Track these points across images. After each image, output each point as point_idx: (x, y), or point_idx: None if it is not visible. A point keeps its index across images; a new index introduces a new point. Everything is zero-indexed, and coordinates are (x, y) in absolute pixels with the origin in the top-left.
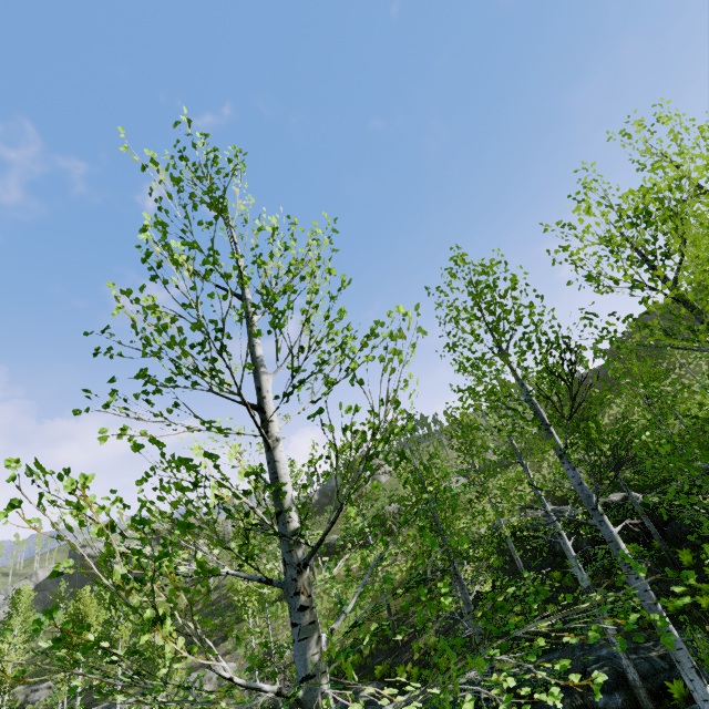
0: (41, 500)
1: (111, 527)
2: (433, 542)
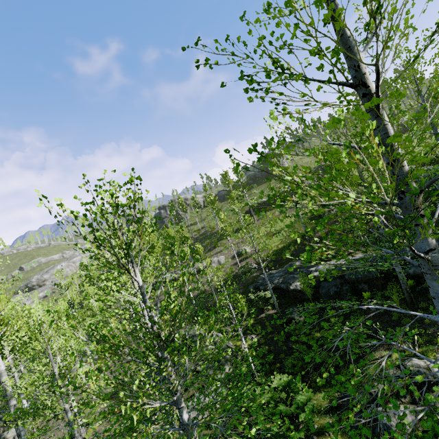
0: (237, 168)
1: (338, 171)
2: None
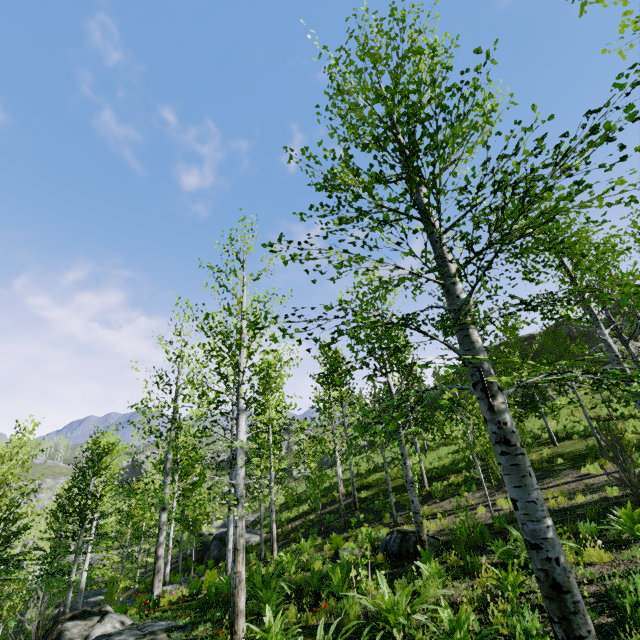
0: None
1: None
2: None
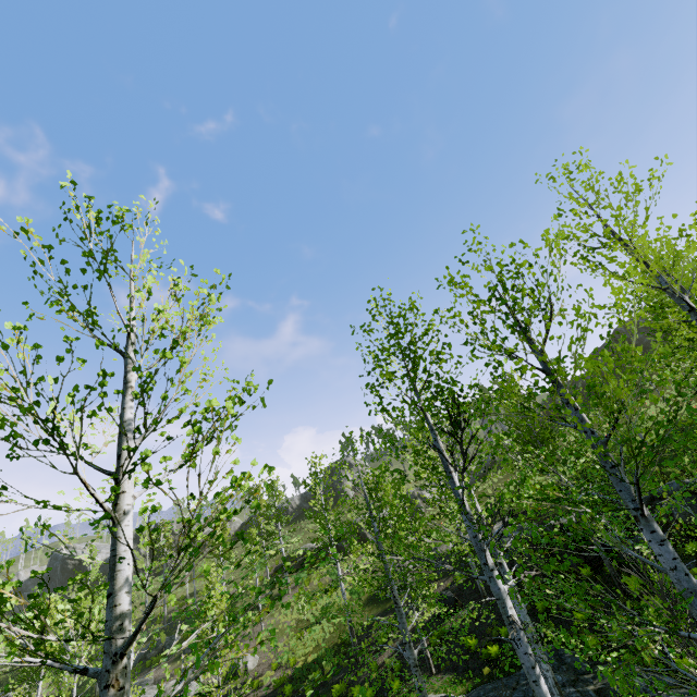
0: None
1: None
2: (198, 660)
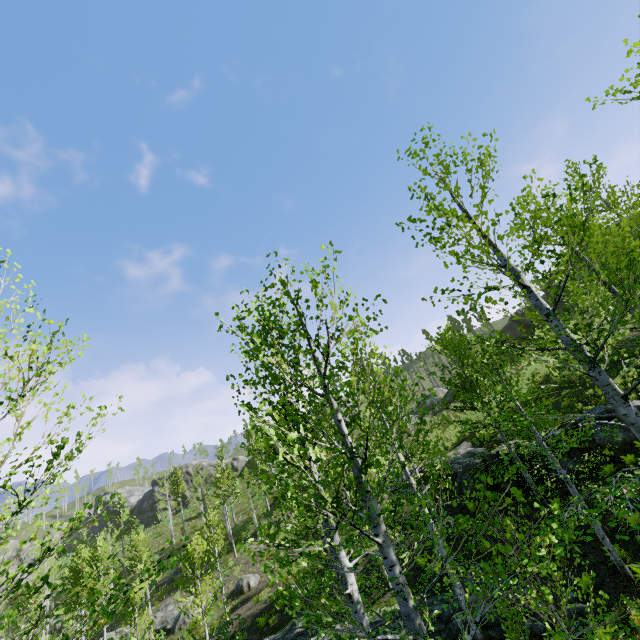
0: None
1: None
2: None
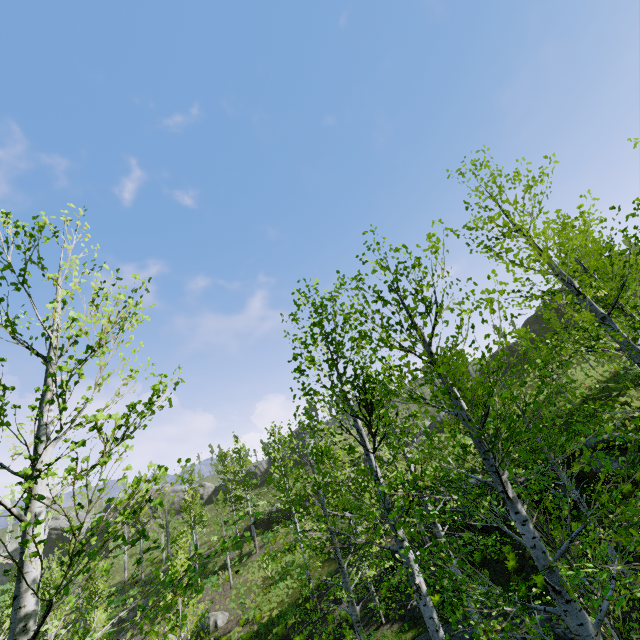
0: None
1: None
2: None
